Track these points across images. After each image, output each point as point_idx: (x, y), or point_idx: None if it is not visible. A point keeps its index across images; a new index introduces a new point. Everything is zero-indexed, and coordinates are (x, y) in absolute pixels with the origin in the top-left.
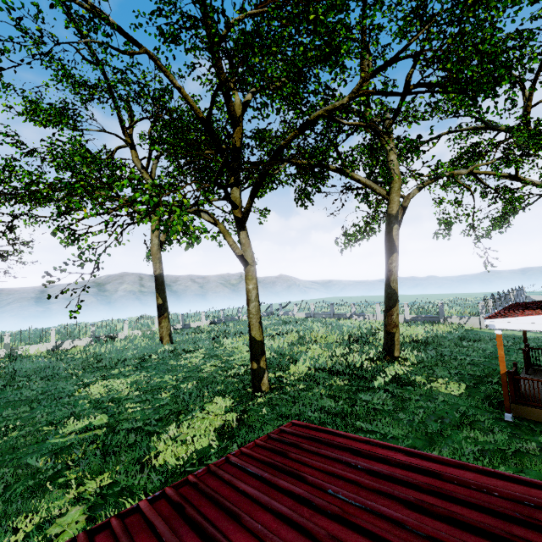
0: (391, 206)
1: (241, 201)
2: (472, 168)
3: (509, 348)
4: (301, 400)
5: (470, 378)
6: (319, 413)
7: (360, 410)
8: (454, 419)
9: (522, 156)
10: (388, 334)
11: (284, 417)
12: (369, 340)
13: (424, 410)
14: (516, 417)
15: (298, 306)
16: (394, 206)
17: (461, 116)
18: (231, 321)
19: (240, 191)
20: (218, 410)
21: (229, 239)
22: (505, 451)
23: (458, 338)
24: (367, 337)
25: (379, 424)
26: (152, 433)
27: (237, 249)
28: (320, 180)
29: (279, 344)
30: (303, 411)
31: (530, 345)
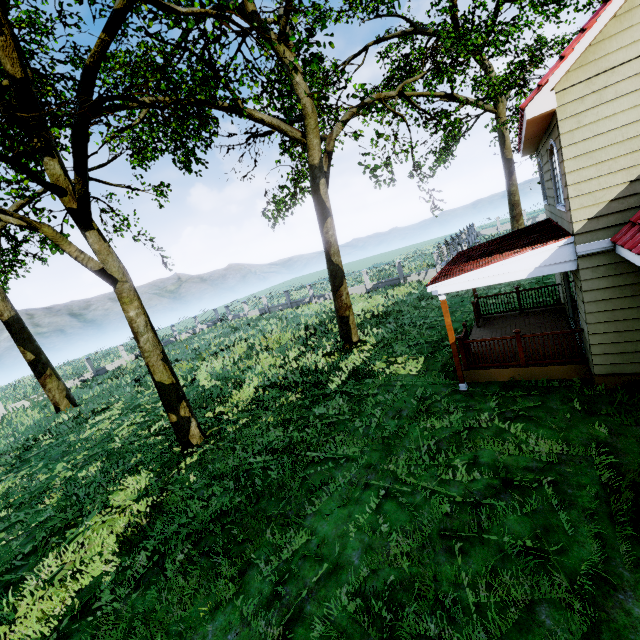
0: (311, 153)
1: (70, 180)
2: (401, 86)
3: (463, 297)
4: (244, 441)
5: (428, 346)
6: (264, 455)
7: (312, 433)
8: (412, 408)
9: (453, 65)
10: (341, 320)
11: (219, 478)
12: (328, 328)
13: (383, 406)
14: (470, 384)
15: (253, 302)
16: (314, 153)
17: (385, 15)
18: (166, 345)
19: (62, 163)
20: (128, 500)
21: (68, 248)
22: (460, 434)
23: (418, 298)
24: (325, 325)
25: (333, 446)
26: (15, 583)
27: (90, 262)
28: (200, 127)
29: (224, 363)
30: (244, 459)
31: (481, 289)
